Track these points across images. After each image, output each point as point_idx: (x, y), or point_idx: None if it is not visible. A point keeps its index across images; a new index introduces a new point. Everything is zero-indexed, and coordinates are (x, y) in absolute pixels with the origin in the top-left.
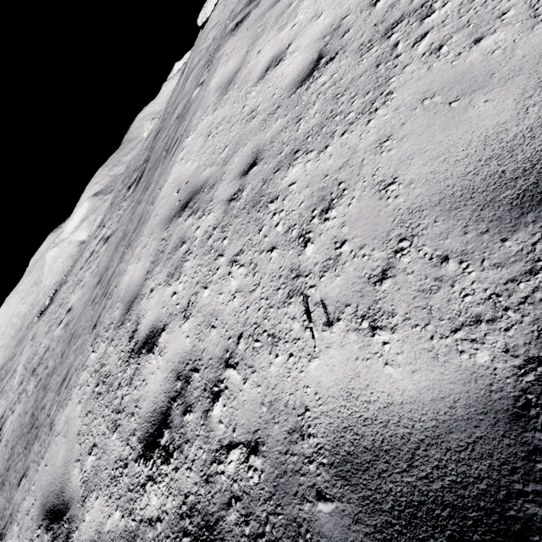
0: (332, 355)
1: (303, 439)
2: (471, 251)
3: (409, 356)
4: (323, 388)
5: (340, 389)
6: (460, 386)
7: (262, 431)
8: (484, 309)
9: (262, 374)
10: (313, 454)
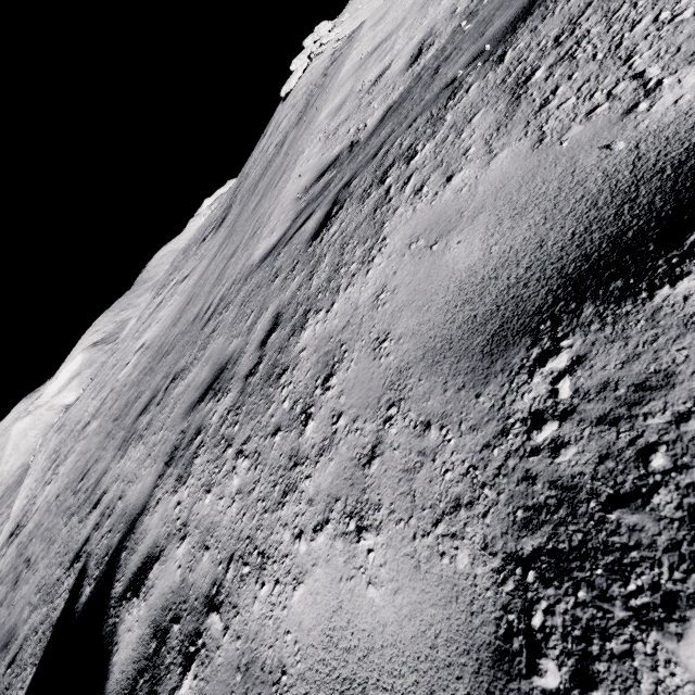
0: None
1: None
2: None
3: None
4: None
5: None
6: None
7: None
8: None
9: None
10: None
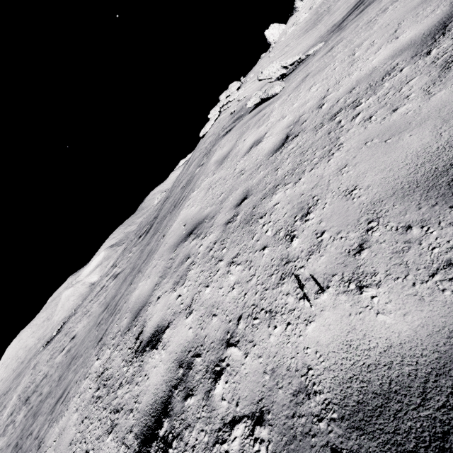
0: (326, 316)
1: (309, 398)
2: (427, 218)
3: (397, 302)
4: (322, 346)
5: (338, 344)
6: (451, 318)
7: (266, 399)
8: (452, 255)
9: (263, 346)
10: (322, 411)
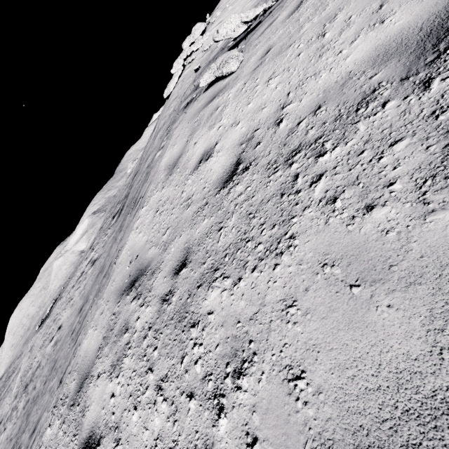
0: None
1: None
2: None
3: None
4: None
5: None
6: None
7: None
8: None
9: None
10: None
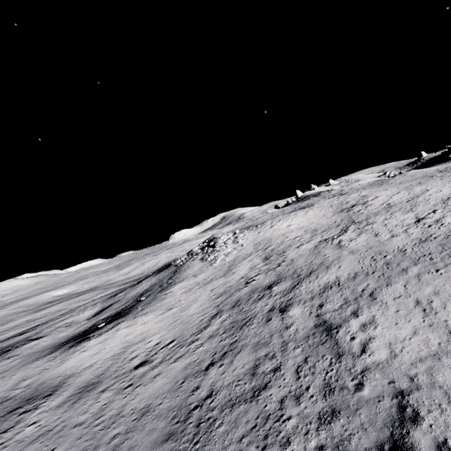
0: None
1: None
2: None
3: None
4: None
5: None
6: None
7: None
8: None
9: None
10: None
